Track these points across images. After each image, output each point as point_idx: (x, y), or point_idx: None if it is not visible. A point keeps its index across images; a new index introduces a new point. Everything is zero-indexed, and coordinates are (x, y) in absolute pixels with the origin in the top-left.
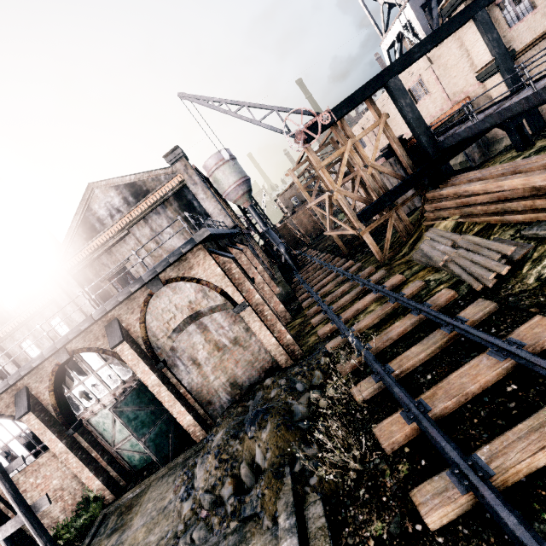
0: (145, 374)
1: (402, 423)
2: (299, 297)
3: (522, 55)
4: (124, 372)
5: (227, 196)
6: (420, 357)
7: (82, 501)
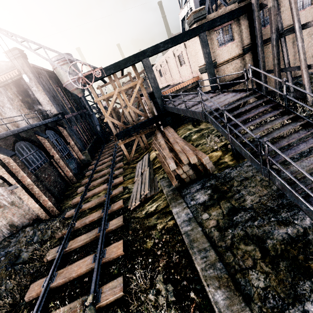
0: None
1: (40, 286)
2: (92, 165)
3: (222, 66)
4: None
5: (66, 86)
6: (80, 243)
7: None
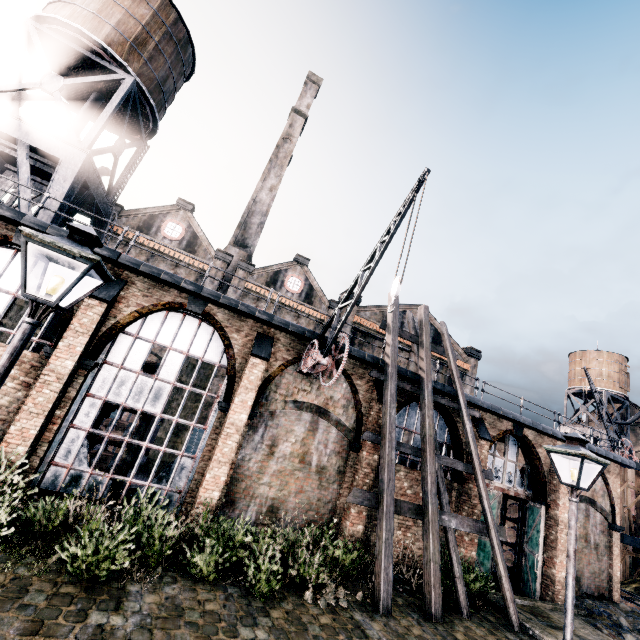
0: (564, 507)
1: None
2: None
3: None
4: (519, 481)
5: None
6: None
7: (415, 552)
